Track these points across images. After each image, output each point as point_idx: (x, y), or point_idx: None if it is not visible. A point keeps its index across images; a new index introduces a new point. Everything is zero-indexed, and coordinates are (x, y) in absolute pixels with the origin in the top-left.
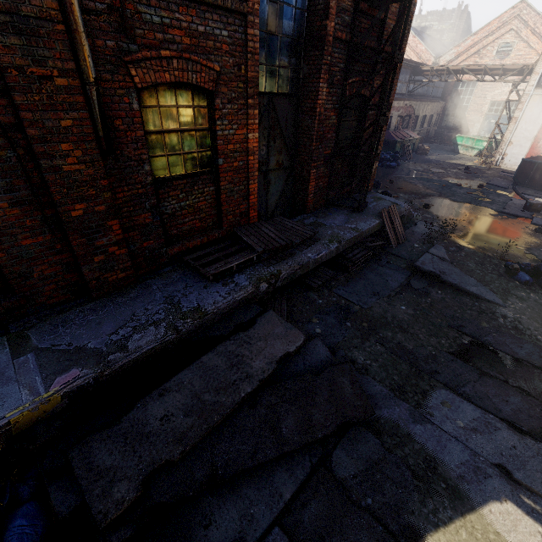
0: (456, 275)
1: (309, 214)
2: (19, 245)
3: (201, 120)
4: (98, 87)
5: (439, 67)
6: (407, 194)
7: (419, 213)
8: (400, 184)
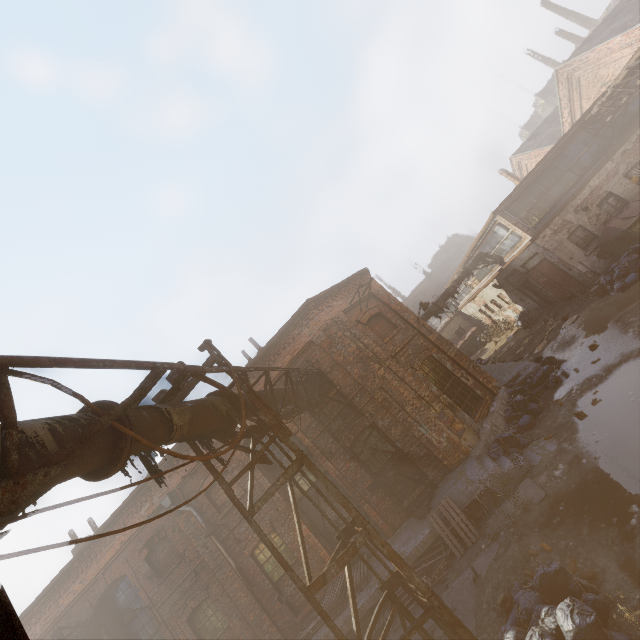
0: (462, 615)
1: (392, 536)
2: (246, 636)
3: (279, 541)
4: (238, 568)
5: (606, 94)
6: (586, 380)
7: (557, 444)
8: (602, 345)
